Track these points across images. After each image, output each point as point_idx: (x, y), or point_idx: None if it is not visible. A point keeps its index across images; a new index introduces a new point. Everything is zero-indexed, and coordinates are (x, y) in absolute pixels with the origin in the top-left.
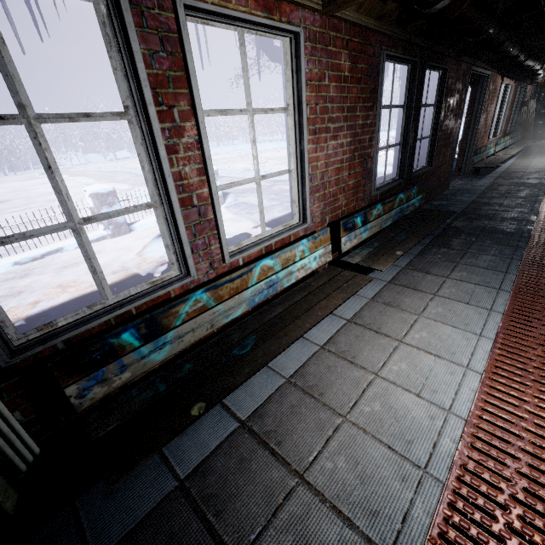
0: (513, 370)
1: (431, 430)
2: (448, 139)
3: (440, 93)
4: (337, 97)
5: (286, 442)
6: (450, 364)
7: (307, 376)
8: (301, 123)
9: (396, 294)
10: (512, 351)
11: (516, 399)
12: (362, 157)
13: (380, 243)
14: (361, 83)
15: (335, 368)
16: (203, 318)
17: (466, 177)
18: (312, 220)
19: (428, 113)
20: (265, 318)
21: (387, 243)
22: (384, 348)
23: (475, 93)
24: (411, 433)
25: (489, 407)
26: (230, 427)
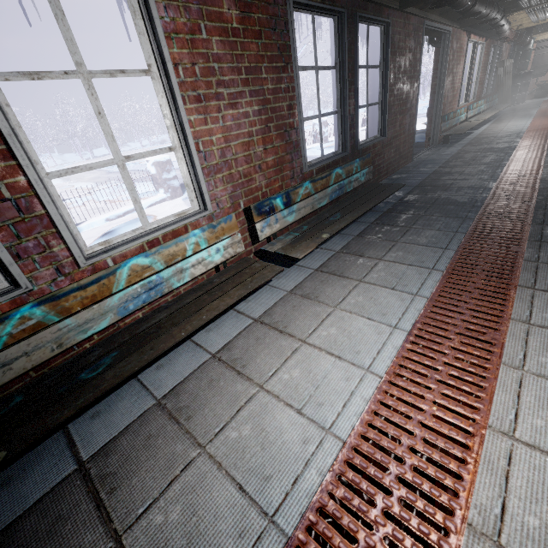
0: (419, 369)
1: (298, 459)
2: (404, 105)
3: (385, 51)
4: (226, 55)
5: (121, 489)
6: (350, 366)
7: (182, 395)
8: (171, 87)
9: (319, 283)
10: (425, 344)
11: (412, 409)
12: (281, 129)
13: (310, 226)
14: (262, 37)
15: (218, 381)
16: (41, 338)
17: (434, 147)
18: (217, 206)
19: (375, 76)
20: (140, 328)
21: (318, 225)
22: (282, 352)
23: (439, 53)
24: (273, 466)
25: (377, 421)
26: (65, 471)
